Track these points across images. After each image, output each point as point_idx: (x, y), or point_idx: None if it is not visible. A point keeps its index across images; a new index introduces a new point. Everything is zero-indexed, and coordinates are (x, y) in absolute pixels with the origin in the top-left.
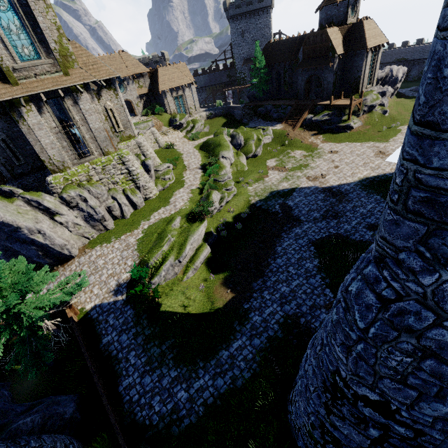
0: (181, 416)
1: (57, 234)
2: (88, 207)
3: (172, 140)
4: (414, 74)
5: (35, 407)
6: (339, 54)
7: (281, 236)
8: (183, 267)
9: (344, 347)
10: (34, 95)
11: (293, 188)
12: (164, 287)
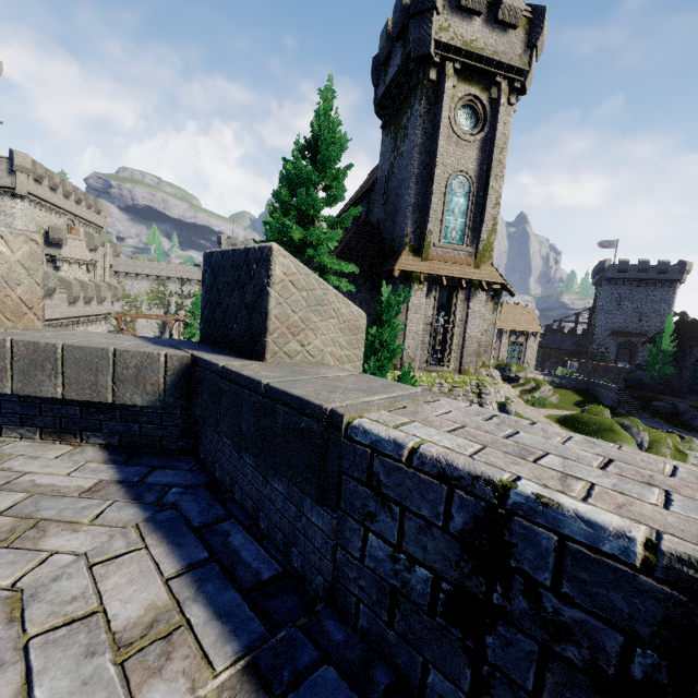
0: None
1: None
2: None
3: None
4: None
5: None
6: None
7: None
8: None
9: None
10: (433, 276)
11: None
12: None
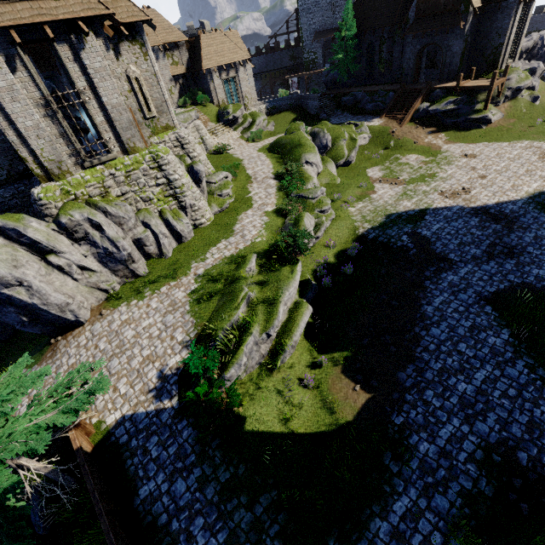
0: None
1: (52, 286)
2: (104, 239)
3: (223, 141)
4: None
5: None
6: (476, 8)
7: (424, 286)
8: (272, 342)
9: None
10: None
11: (423, 209)
12: (246, 383)
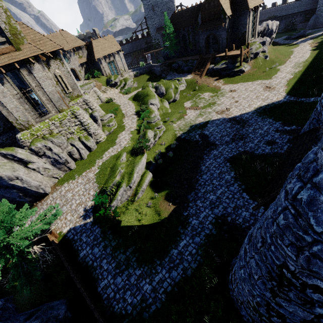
0: (149, 304)
1: (31, 178)
2: (53, 154)
3: (110, 96)
4: (283, 27)
5: (34, 314)
6: (229, 16)
7: (203, 158)
8: (133, 190)
9: (294, 247)
10: None
11: (207, 121)
12: (121, 207)
